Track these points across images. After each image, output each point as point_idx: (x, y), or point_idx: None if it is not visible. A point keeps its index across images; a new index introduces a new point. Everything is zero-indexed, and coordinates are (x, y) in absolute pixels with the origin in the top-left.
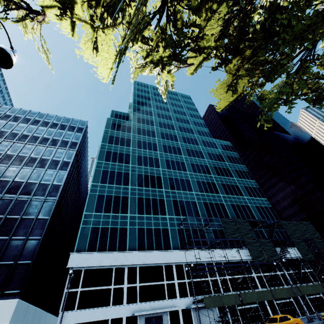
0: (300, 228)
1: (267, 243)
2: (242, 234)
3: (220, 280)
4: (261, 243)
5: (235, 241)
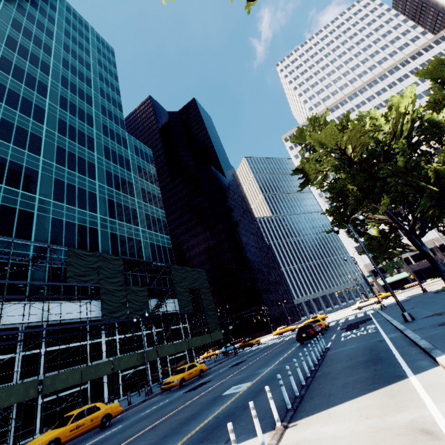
0: (193, 275)
1: (140, 292)
2: (103, 277)
3: (3, 361)
4: (130, 292)
5: (81, 287)
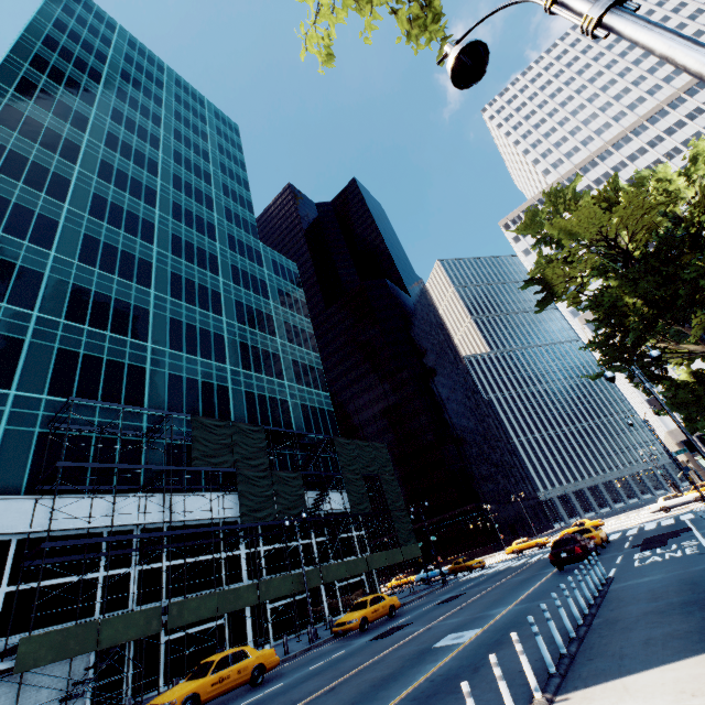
0: (368, 453)
1: (291, 481)
2: (239, 458)
3: (118, 577)
4: (277, 480)
5: (212, 473)
